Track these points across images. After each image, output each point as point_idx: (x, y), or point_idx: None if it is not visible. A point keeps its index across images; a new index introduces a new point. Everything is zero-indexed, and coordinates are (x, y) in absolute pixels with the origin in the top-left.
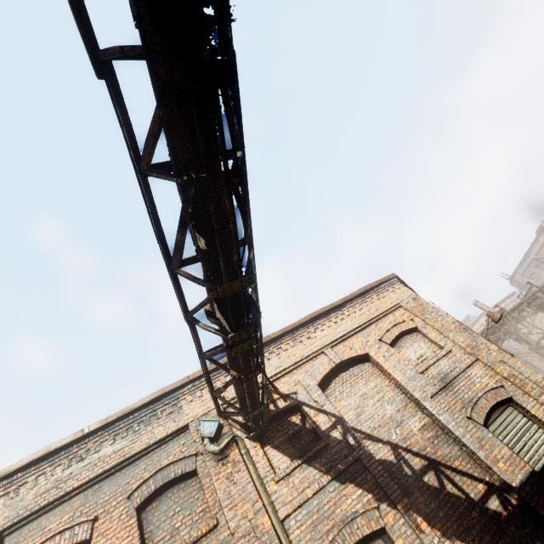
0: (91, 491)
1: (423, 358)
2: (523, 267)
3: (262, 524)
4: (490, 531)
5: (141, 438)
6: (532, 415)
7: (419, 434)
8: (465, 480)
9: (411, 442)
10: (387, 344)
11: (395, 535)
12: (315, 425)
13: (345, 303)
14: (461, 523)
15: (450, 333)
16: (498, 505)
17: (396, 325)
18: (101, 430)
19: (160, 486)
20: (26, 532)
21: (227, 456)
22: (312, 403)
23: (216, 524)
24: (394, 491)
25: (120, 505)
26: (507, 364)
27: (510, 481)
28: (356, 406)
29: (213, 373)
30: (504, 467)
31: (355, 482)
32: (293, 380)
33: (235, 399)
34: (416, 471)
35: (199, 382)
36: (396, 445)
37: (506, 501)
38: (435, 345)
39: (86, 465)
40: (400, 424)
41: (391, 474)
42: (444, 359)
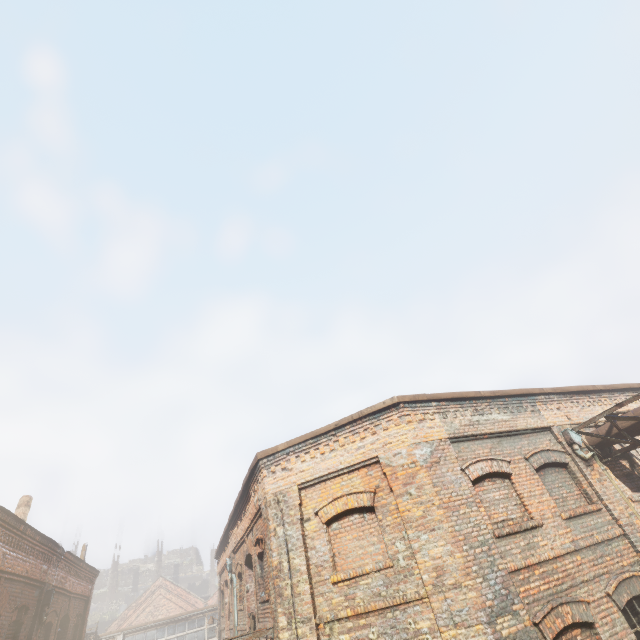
0: (495, 441)
1: None
2: None
3: (636, 523)
4: None
5: (519, 419)
6: None
7: None
8: None
9: None
10: None
11: None
12: None
13: None
14: None
15: None
16: None
17: None
18: (488, 399)
19: (547, 462)
20: (462, 447)
21: (590, 466)
22: (639, 458)
23: (601, 508)
24: None
25: (521, 461)
26: None
27: None
28: None
29: (557, 395)
30: None
31: None
32: None
33: (577, 424)
34: None
35: (548, 397)
36: None
37: None
38: None
39: (486, 420)
40: None
41: None
42: None
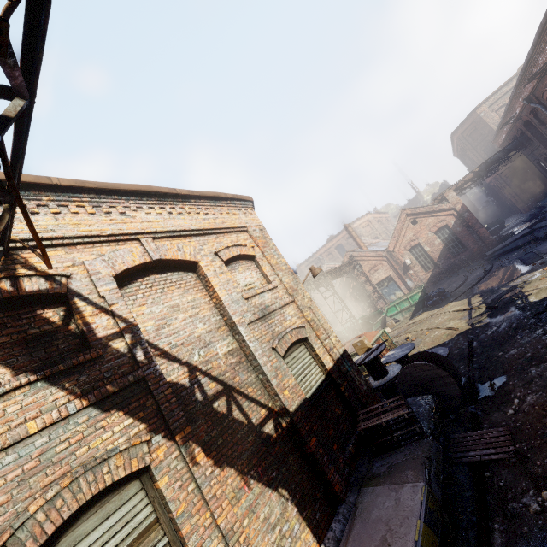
0: None
1: (251, 286)
2: (309, 261)
3: None
4: (259, 453)
5: None
6: (316, 354)
7: (223, 359)
8: (252, 406)
9: (213, 366)
10: (222, 261)
11: (161, 473)
12: (88, 328)
13: (191, 197)
14: (236, 448)
15: (280, 272)
16: (272, 428)
17: (237, 245)
18: None
19: None
20: None
21: None
22: (94, 297)
23: None
24: (178, 420)
25: None
26: (313, 311)
27: (289, 407)
28: (161, 317)
29: None
30: (288, 394)
31: (127, 409)
32: (72, 258)
33: None
34: (209, 396)
35: None
36: (195, 368)
37: (279, 424)
38: (265, 279)
39: None
40: (207, 346)
41: (178, 400)
42: (270, 292)
